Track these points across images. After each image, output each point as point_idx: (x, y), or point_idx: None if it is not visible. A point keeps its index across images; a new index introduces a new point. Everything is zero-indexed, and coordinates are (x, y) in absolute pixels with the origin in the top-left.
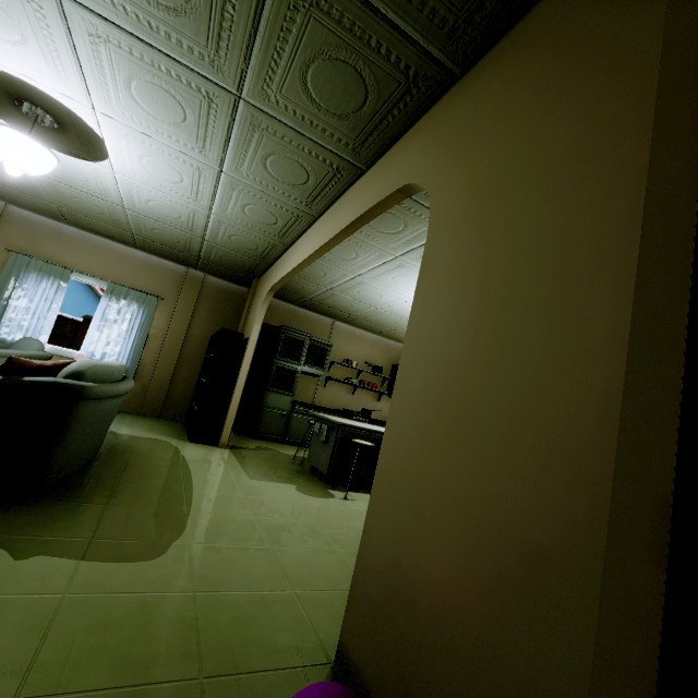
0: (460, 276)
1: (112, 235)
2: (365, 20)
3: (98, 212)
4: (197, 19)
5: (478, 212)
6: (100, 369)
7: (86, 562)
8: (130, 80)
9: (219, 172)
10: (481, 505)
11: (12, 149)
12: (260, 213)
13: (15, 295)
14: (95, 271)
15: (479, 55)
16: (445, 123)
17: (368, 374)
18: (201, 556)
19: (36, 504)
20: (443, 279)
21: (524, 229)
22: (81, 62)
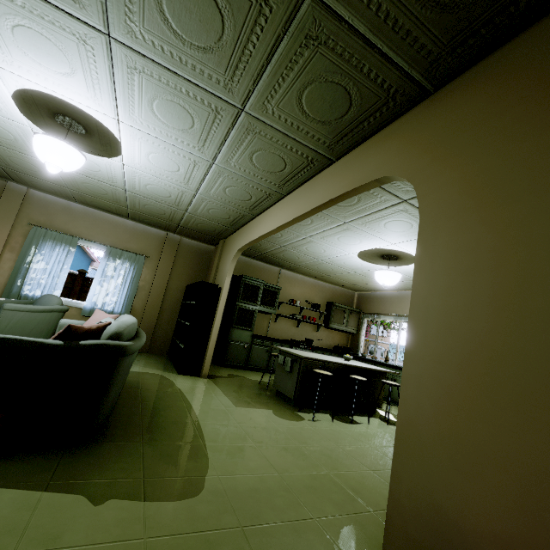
0: (468, 260)
1: (110, 209)
2: (363, 53)
3: (103, 193)
4: (221, 54)
5: (478, 206)
6: (131, 328)
7: (148, 502)
8: (153, 99)
9: (211, 164)
10: (540, 470)
11: (54, 153)
12: (238, 192)
13: (35, 259)
14: (96, 237)
15: (453, 77)
16: (422, 129)
17: (308, 310)
18: (231, 489)
19: (90, 446)
20: (447, 260)
21: (539, 226)
22: (116, 87)
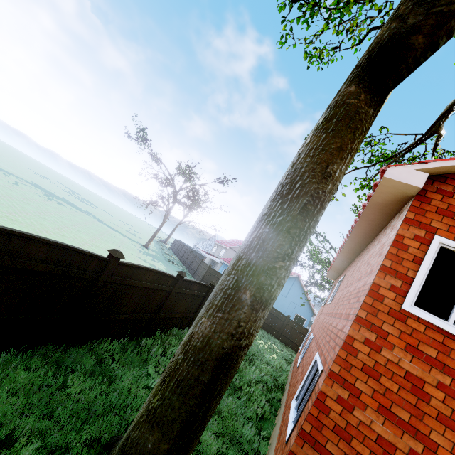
0: None
1: None
2: None
3: None
4: None
5: None
6: None
7: None
8: None
9: None
10: None
11: None
12: None
13: None
14: None
15: None
16: None
17: None
18: None
19: None
20: None
21: None
22: None
